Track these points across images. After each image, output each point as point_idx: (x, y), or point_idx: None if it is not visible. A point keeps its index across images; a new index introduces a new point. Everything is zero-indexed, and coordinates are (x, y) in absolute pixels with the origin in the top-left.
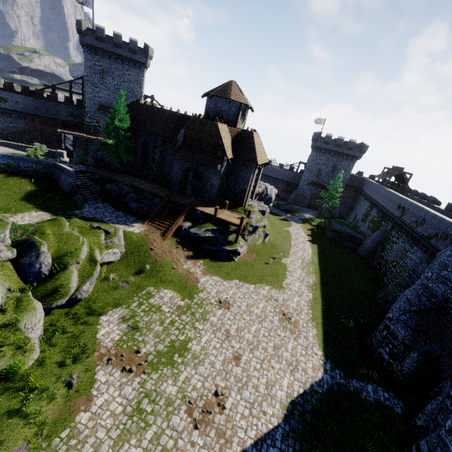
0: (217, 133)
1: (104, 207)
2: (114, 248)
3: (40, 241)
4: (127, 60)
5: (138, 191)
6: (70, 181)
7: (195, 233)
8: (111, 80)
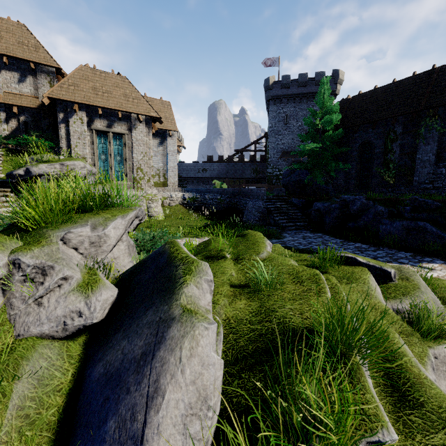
0: None
1: (318, 237)
2: None
3: (189, 257)
4: (312, 96)
5: (385, 203)
6: (259, 204)
7: None
8: (295, 122)
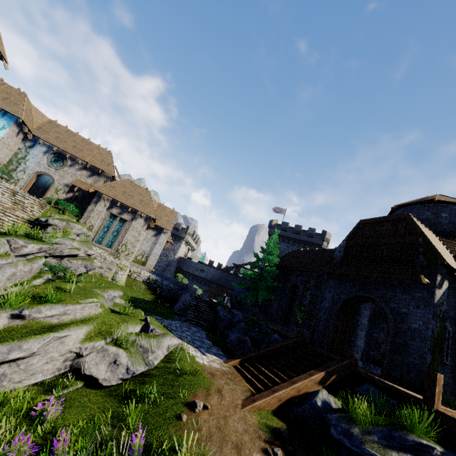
0: (411, 227)
1: (195, 330)
2: (122, 350)
3: (35, 258)
4: (303, 243)
5: (253, 324)
6: (187, 298)
7: (343, 428)
8: None
